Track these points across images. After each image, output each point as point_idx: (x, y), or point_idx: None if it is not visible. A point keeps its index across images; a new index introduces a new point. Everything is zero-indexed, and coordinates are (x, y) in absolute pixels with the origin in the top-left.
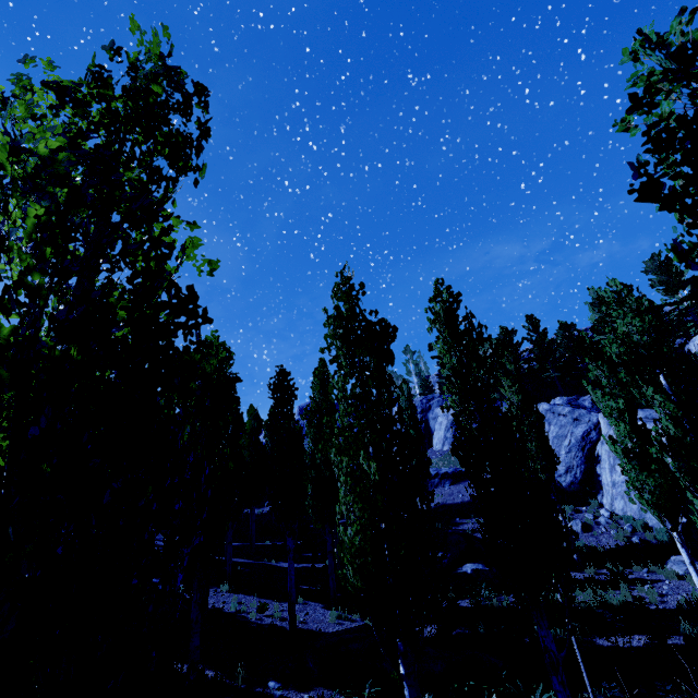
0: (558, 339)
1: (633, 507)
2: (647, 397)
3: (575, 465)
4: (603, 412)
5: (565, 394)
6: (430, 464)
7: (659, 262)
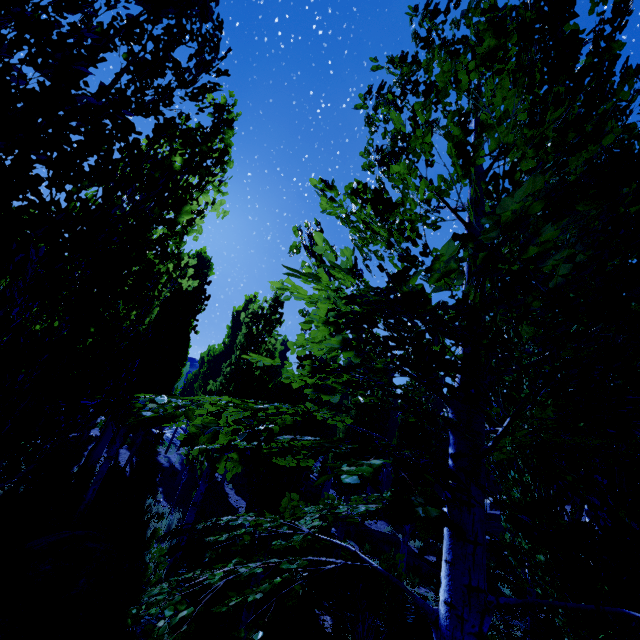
0: None
1: None
2: None
3: None
4: None
5: None
6: None
7: None
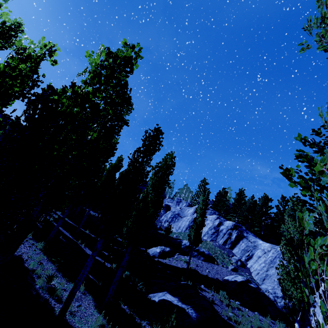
0: None
1: None
2: None
3: None
4: None
5: None
6: (200, 242)
7: None
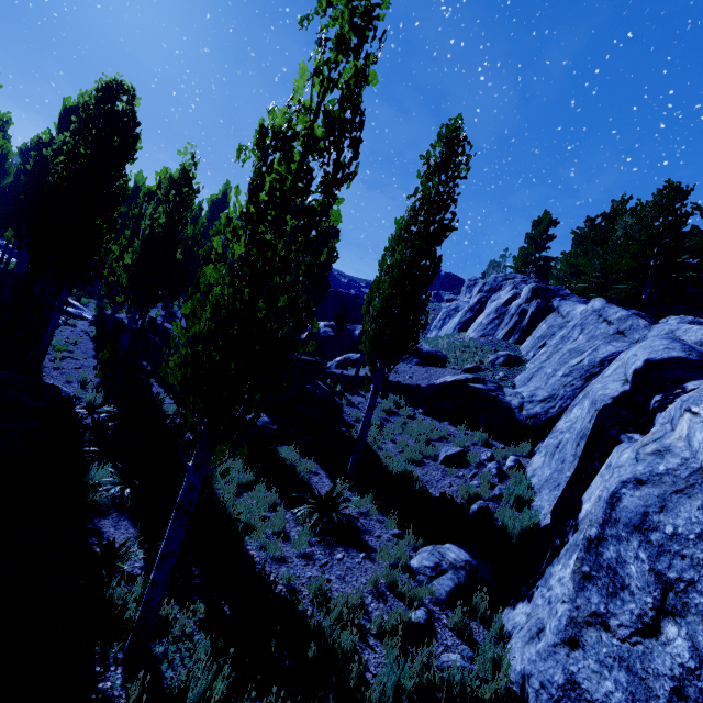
0: None
1: (544, 473)
2: None
3: (560, 395)
4: None
5: None
6: None
7: None
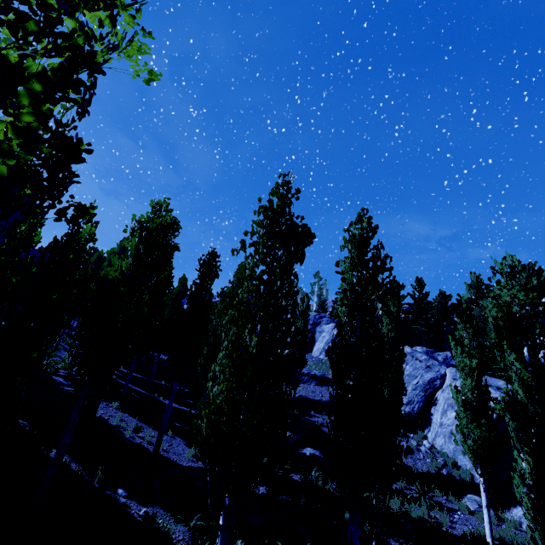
0: (435, 303)
1: (450, 447)
2: (506, 361)
3: (416, 400)
4: (457, 366)
5: (425, 346)
6: (305, 364)
7: (532, 269)
